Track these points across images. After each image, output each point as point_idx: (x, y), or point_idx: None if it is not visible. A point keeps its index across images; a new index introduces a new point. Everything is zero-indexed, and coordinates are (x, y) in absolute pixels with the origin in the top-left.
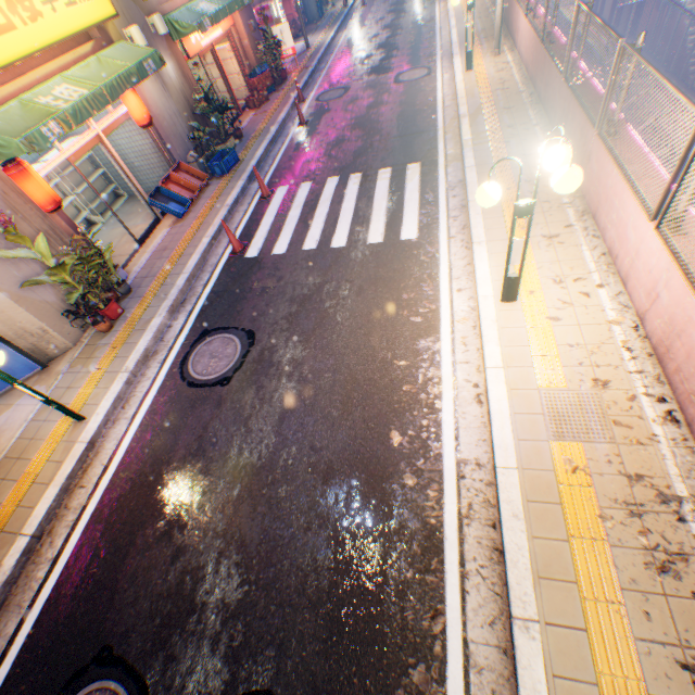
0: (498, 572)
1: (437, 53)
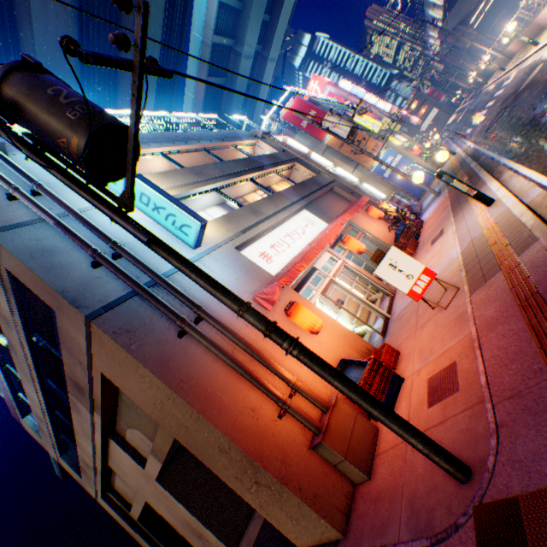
0: None
1: (490, 89)
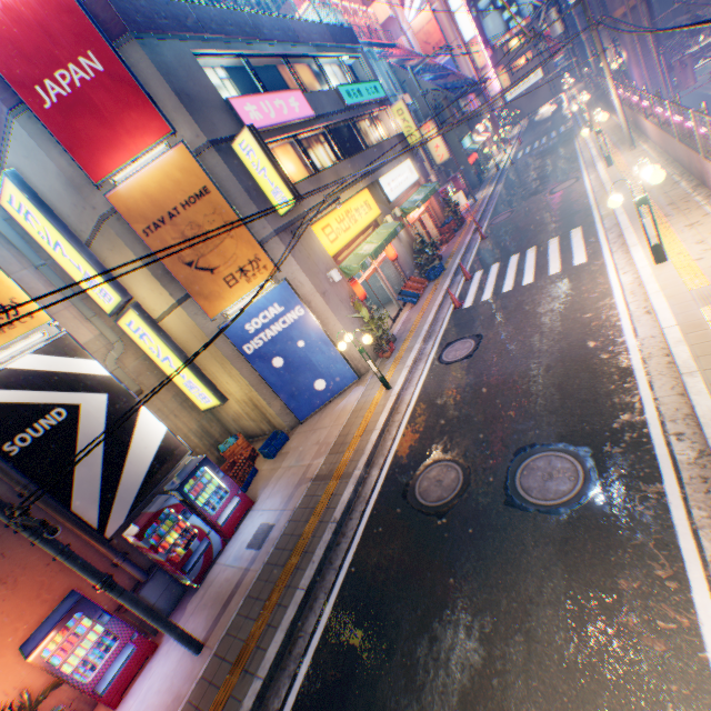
0: (673, 370)
1: (580, 167)
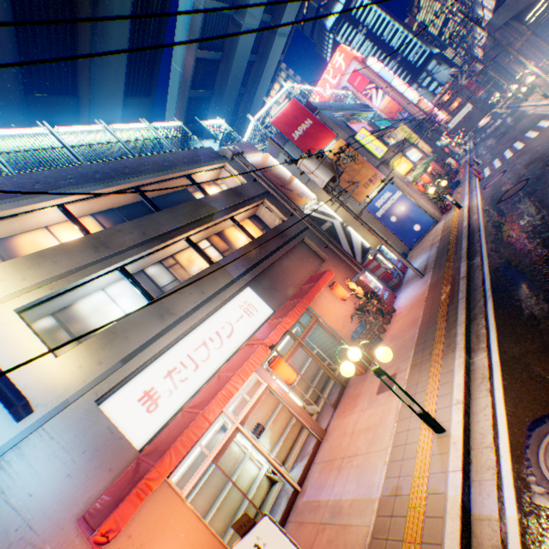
0: None
1: (527, 113)
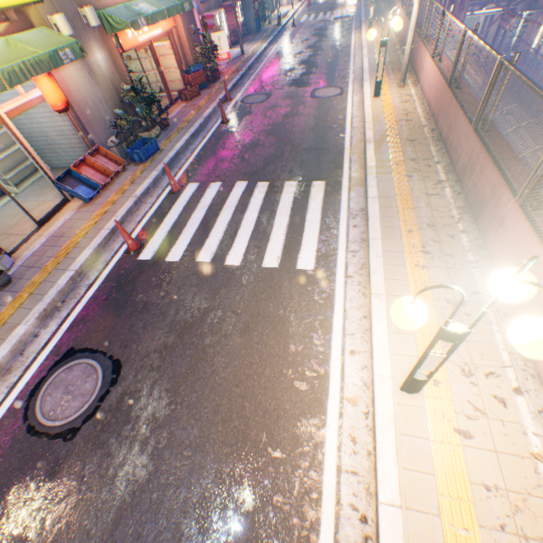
0: None
1: (349, 76)
